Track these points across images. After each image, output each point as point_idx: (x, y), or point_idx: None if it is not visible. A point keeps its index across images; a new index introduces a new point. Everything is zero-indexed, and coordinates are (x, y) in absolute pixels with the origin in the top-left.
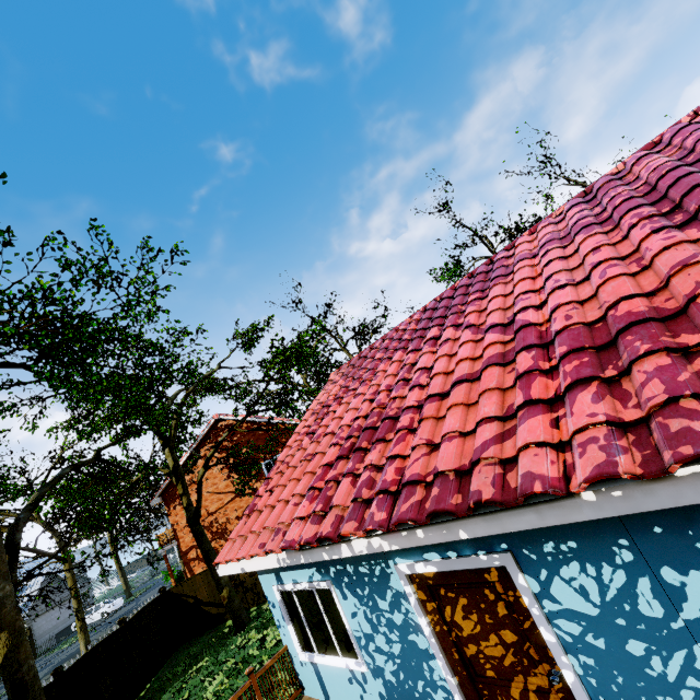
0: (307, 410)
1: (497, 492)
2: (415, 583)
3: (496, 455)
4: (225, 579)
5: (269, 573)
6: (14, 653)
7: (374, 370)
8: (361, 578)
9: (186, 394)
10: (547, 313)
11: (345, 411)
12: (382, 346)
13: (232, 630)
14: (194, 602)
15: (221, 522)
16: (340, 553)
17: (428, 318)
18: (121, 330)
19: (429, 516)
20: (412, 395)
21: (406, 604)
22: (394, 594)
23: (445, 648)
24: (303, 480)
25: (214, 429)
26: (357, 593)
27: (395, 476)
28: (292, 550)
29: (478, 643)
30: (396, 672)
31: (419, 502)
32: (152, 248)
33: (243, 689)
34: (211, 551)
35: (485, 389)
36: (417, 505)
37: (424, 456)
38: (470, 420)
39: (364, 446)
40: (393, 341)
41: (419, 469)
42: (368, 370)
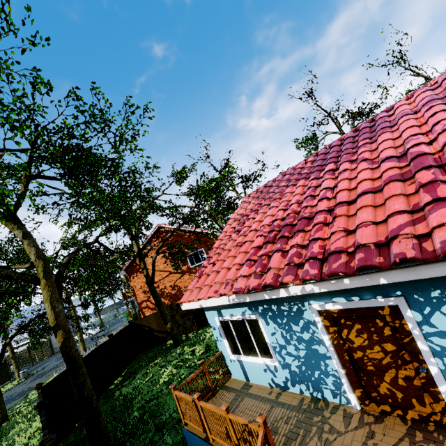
0: (230, 219)
1: (417, 253)
2: (322, 316)
3: (411, 232)
4: (169, 317)
5: (213, 310)
6: (67, 342)
7: (281, 192)
8: (281, 312)
9: (143, 208)
10: (438, 146)
11: (262, 217)
12: (284, 178)
13: (172, 346)
14: (148, 329)
15: (161, 288)
16: (278, 295)
17: (322, 159)
18: (114, 160)
19: (358, 269)
20: (322, 204)
21: (313, 328)
22: (305, 322)
23: (339, 353)
24: (239, 256)
25: (160, 231)
26: (277, 321)
27: (319, 250)
28: (240, 294)
29: (364, 351)
30: (300, 366)
31: (345, 263)
32: (132, 105)
33: (199, 370)
34: (161, 302)
35: (391, 195)
36: (344, 265)
37: (343, 237)
38: (379, 215)
39: (287, 235)
40: (294, 175)
41: (341, 244)
42: (276, 192)
